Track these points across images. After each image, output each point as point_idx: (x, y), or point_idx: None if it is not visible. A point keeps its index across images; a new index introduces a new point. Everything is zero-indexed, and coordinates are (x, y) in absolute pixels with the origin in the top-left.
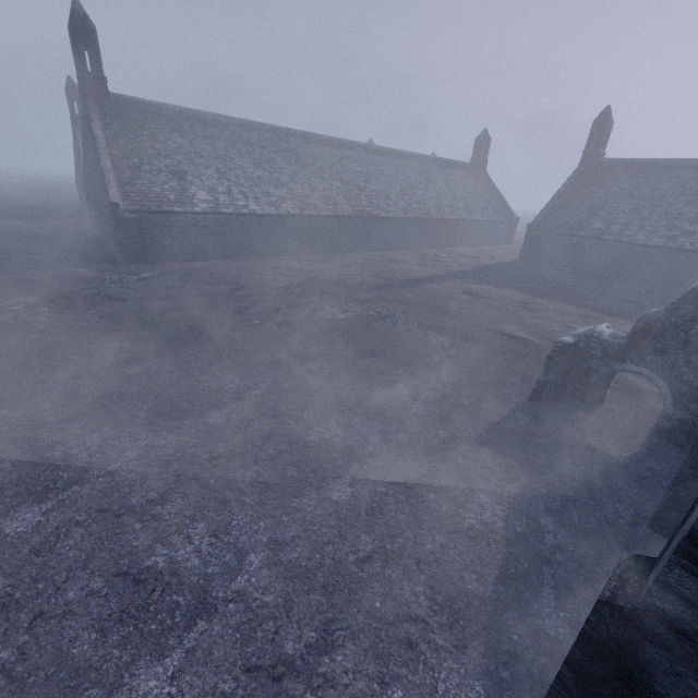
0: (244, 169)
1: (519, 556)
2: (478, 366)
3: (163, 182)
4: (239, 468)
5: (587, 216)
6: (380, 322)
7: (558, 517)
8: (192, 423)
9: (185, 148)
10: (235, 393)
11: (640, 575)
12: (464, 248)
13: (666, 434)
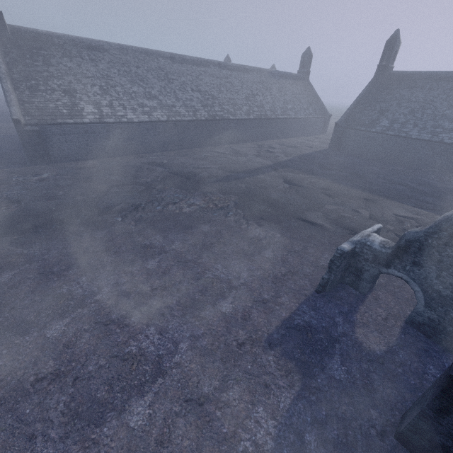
0: (123, 86)
1: None
2: (282, 257)
3: (56, 99)
4: (57, 392)
5: (377, 116)
6: (215, 214)
7: (321, 431)
8: (32, 338)
9: (74, 70)
10: (79, 299)
11: None
12: (291, 139)
13: (418, 325)
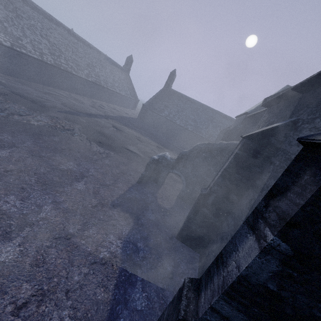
0: None
1: (127, 268)
2: (116, 164)
3: None
4: None
5: (163, 108)
6: (63, 132)
7: (145, 241)
8: None
9: None
10: None
11: (195, 293)
12: (115, 105)
13: (182, 197)
